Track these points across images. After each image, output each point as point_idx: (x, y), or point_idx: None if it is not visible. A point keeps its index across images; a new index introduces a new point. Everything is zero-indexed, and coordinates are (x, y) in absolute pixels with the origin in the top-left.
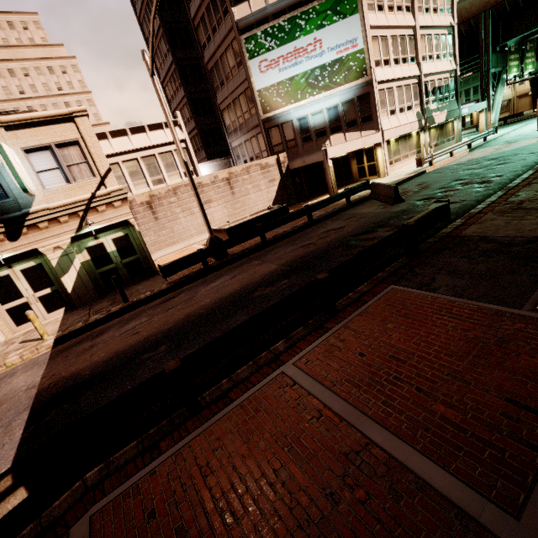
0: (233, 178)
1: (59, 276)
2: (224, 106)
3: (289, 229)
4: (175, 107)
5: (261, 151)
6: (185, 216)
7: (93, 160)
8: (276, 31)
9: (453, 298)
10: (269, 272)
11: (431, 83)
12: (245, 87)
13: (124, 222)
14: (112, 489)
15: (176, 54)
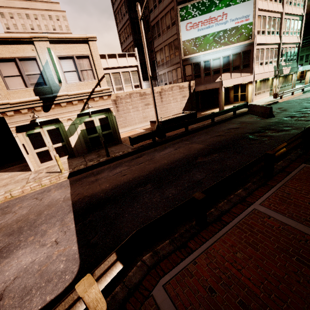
0: (163, 92)
1: (68, 136)
2: (158, 49)
3: (200, 126)
4: (125, 47)
5: (177, 78)
6: (133, 111)
7: (95, 69)
8: (200, 5)
9: None
10: (200, 149)
11: (285, 49)
12: (174, 38)
13: (106, 109)
14: (168, 269)
15: (131, 14)
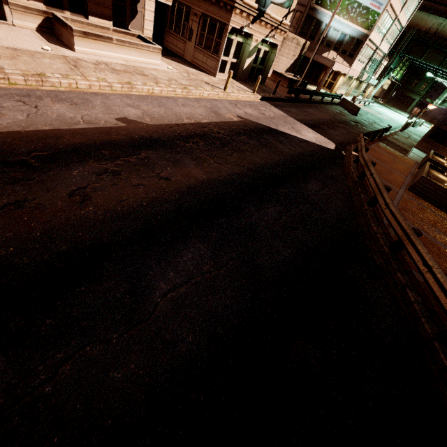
0: (286, 40)
1: (247, 57)
2: None
3: (315, 99)
4: None
5: (291, 24)
6: None
7: None
8: None
9: (394, 150)
10: (331, 118)
11: (376, 55)
12: None
13: (272, 43)
14: None
15: None
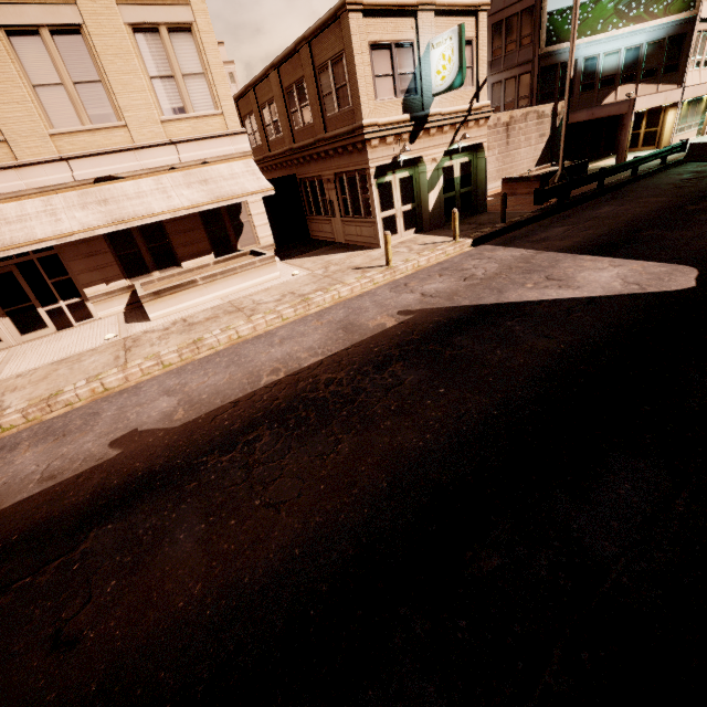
0: (511, 124)
1: (427, 191)
2: None
3: (616, 181)
4: None
5: (517, 99)
6: None
7: (476, 67)
8: None
9: None
10: (670, 200)
11: None
12: (526, 7)
13: (472, 146)
14: None
15: None
